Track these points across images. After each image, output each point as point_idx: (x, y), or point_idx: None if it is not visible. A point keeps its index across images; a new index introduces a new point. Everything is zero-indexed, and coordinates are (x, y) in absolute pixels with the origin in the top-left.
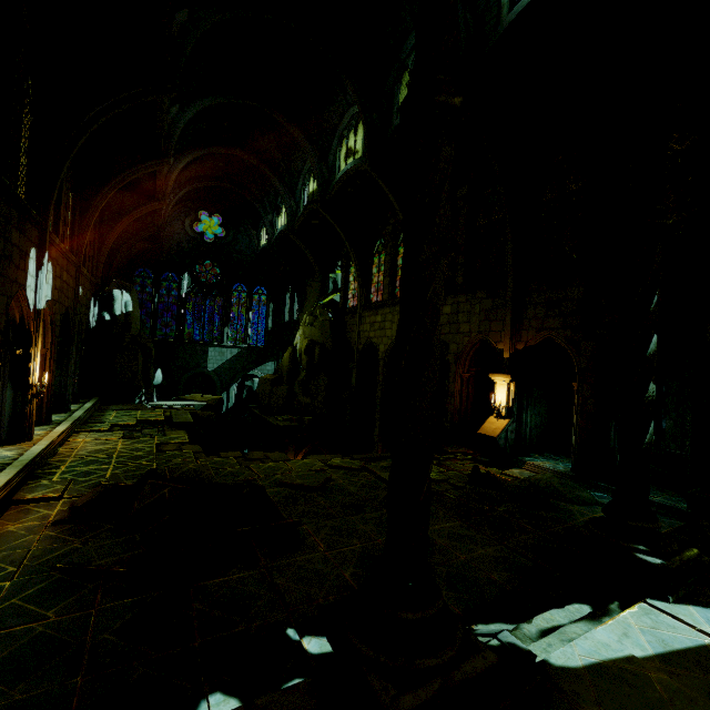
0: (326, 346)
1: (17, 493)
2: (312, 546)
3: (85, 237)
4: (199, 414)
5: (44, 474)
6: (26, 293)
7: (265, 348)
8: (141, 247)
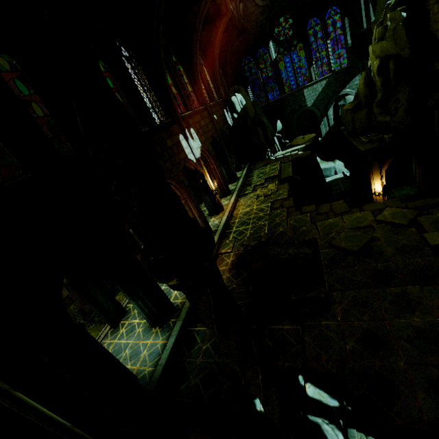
0: (402, 56)
1: (219, 249)
2: (333, 313)
3: (201, 89)
4: (301, 156)
5: (228, 233)
6: (188, 158)
7: (349, 66)
8: (237, 44)
